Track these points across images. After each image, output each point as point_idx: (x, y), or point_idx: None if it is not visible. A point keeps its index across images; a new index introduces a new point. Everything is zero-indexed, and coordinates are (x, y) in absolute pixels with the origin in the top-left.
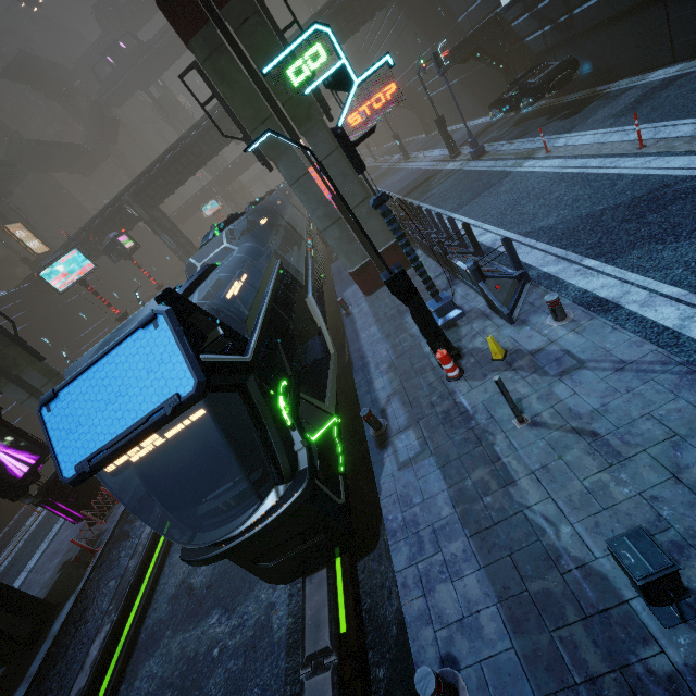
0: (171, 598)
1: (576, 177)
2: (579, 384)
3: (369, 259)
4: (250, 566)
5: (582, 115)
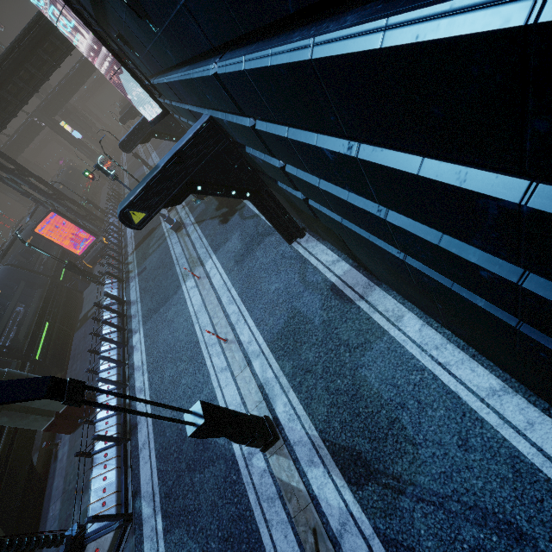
0: None
1: (195, 349)
2: None
3: (53, 419)
4: None
5: (227, 230)
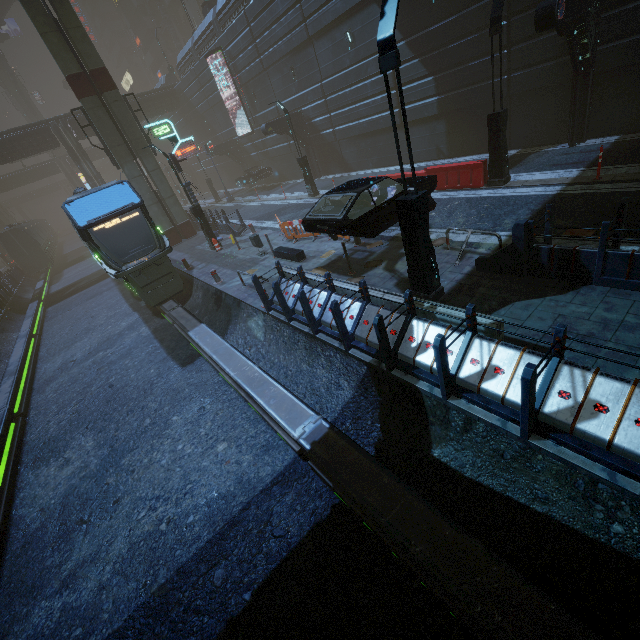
0: (56, 370)
1: (267, 205)
2: None
3: (173, 227)
4: (140, 291)
5: (274, 190)
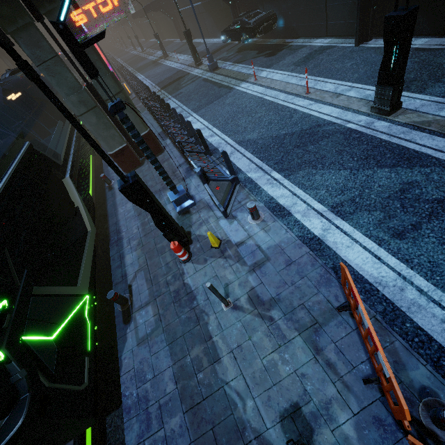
0: None
1: (271, 105)
2: (264, 275)
3: (126, 144)
4: None
5: (277, 57)
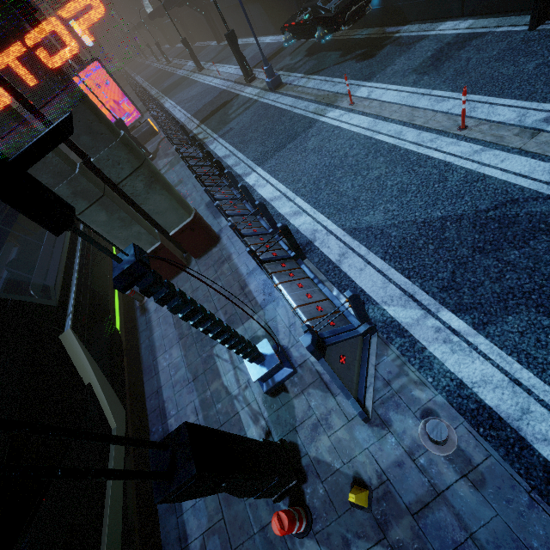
0: None
1: (394, 152)
2: None
3: (159, 243)
4: None
5: (378, 61)
